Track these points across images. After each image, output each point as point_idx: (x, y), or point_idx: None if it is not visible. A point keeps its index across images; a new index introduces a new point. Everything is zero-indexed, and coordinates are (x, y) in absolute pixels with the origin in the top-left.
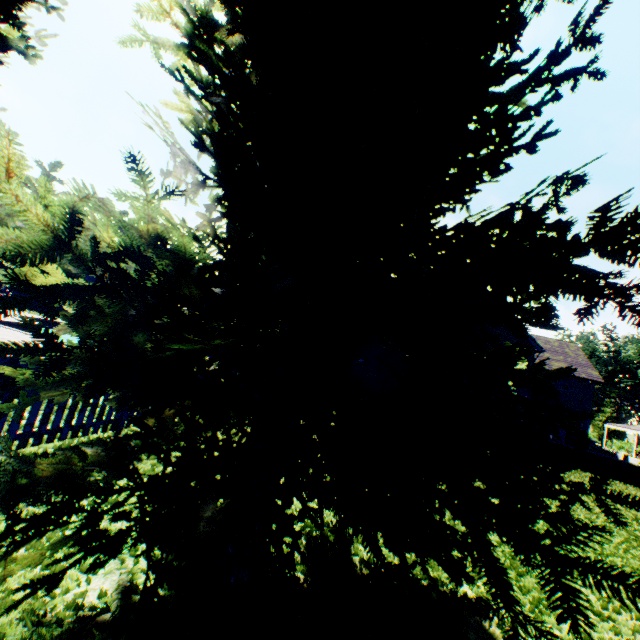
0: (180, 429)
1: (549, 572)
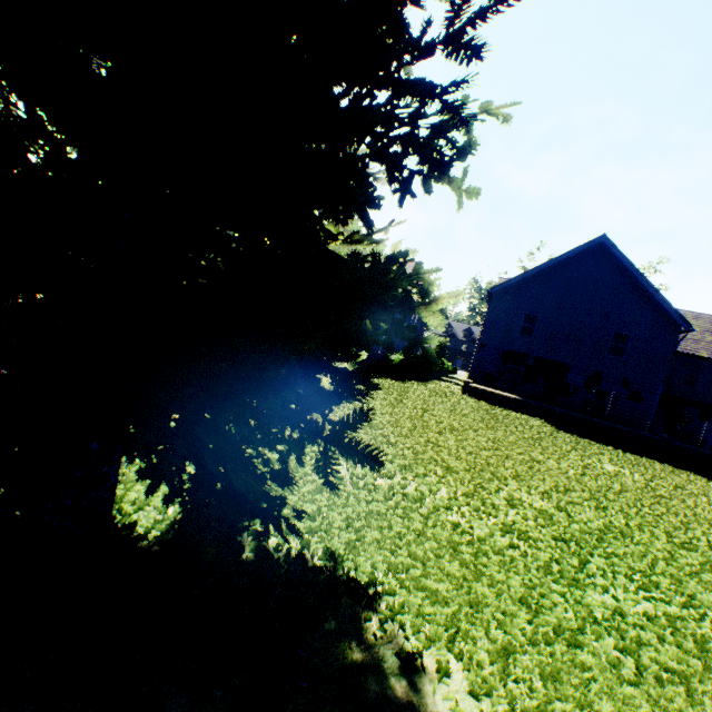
0: None
1: None
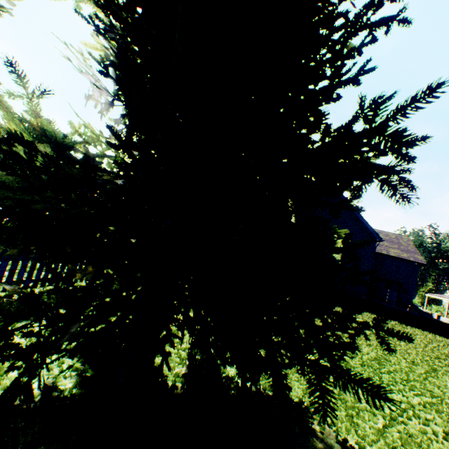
0: (114, 286)
1: (314, 377)
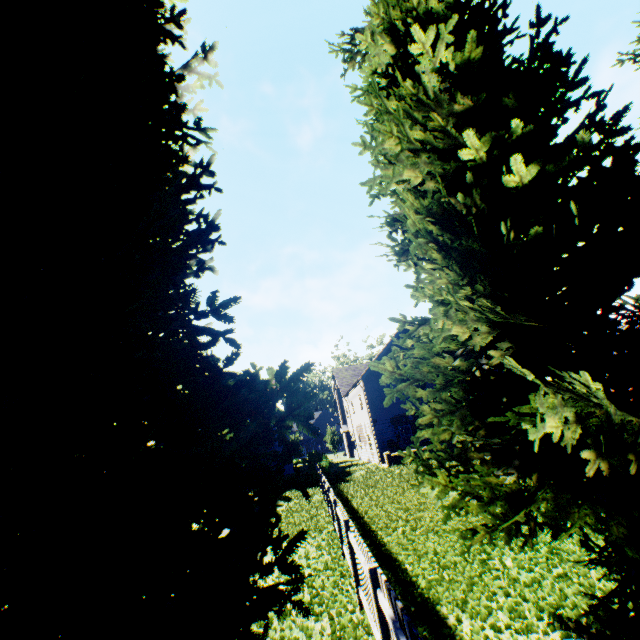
0: None
1: None
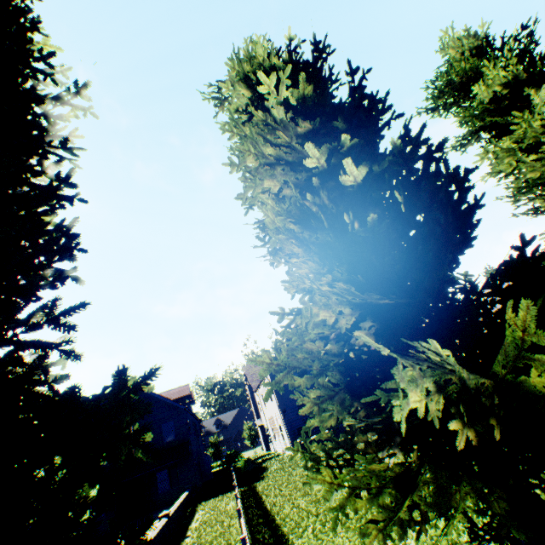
0: None
1: None
